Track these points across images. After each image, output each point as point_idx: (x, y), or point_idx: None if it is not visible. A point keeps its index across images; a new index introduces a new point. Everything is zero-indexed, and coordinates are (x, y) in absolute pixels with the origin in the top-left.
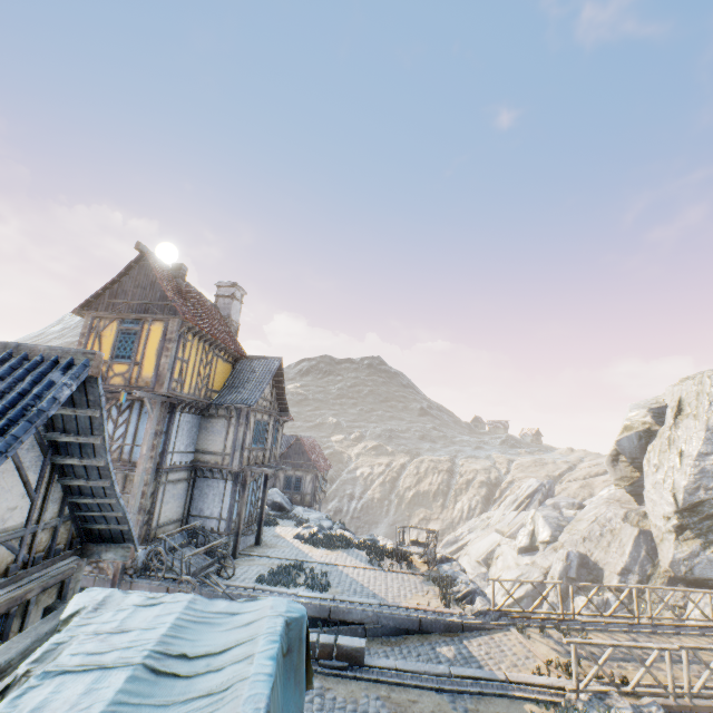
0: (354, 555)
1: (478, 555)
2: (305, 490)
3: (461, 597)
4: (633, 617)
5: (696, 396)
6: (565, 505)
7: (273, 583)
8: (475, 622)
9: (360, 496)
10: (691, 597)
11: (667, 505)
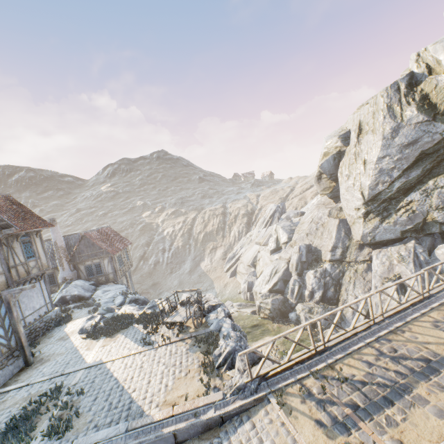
0: (132, 335)
1: (248, 261)
2: (107, 271)
3: (222, 362)
4: (370, 321)
5: (373, 115)
6: (293, 215)
7: None
8: (234, 408)
9: (169, 248)
10: (374, 254)
11: (358, 200)
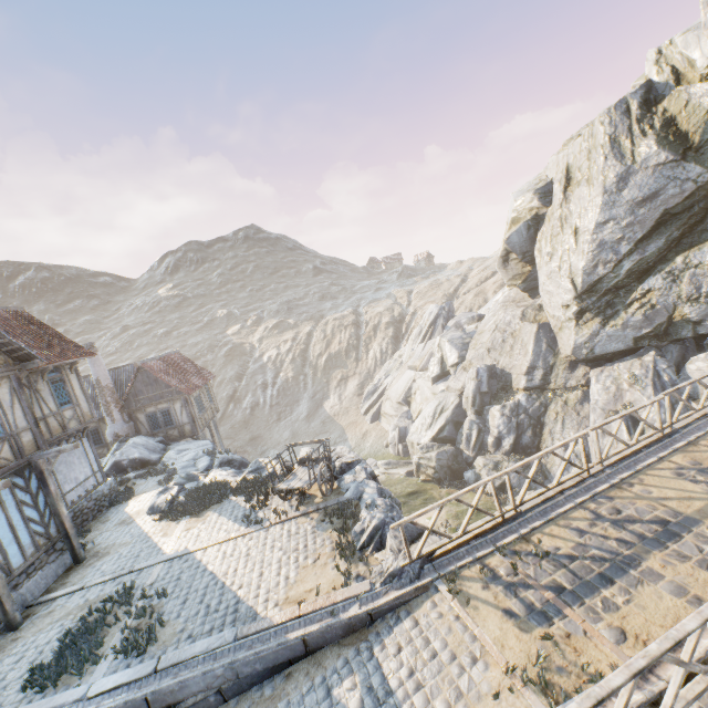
0: (229, 511)
1: (398, 397)
2: (181, 421)
3: (367, 541)
4: (582, 473)
5: (588, 154)
6: (466, 321)
7: (51, 680)
8: (387, 601)
9: (273, 382)
10: (592, 375)
11: (566, 293)
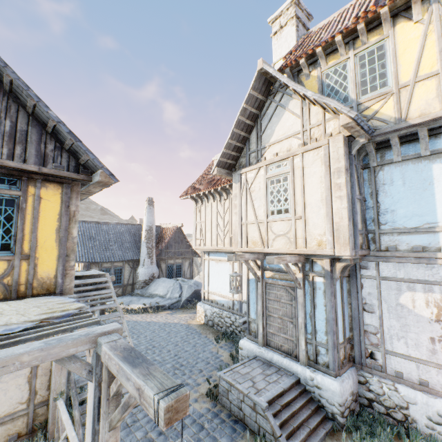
0: None
1: None
2: (185, 276)
3: None
4: None
5: None
6: None
7: None
8: None
9: None
10: None
11: None
